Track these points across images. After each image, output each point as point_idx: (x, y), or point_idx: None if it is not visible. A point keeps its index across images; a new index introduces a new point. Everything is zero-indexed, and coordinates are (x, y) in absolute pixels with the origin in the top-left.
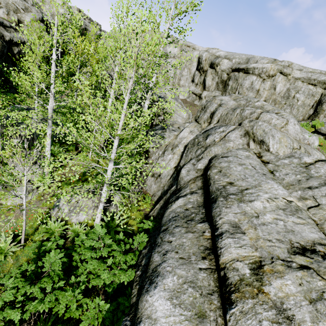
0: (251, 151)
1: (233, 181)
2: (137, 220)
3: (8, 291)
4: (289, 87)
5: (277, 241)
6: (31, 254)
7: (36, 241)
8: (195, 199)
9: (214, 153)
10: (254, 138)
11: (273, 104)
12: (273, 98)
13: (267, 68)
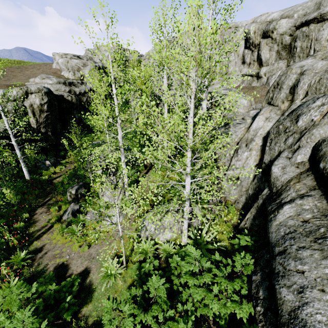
0: None
1: None
2: (226, 234)
3: (127, 319)
4: None
5: None
6: (134, 276)
7: (134, 262)
8: (312, 206)
9: (320, 137)
10: None
11: None
12: None
13: None
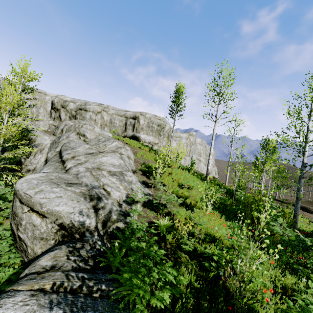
0: (81, 139)
1: (70, 147)
2: None
3: None
4: (110, 118)
5: (82, 153)
6: None
7: None
8: (56, 159)
9: (64, 143)
10: (81, 134)
11: (106, 127)
12: (104, 123)
13: (96, 108)
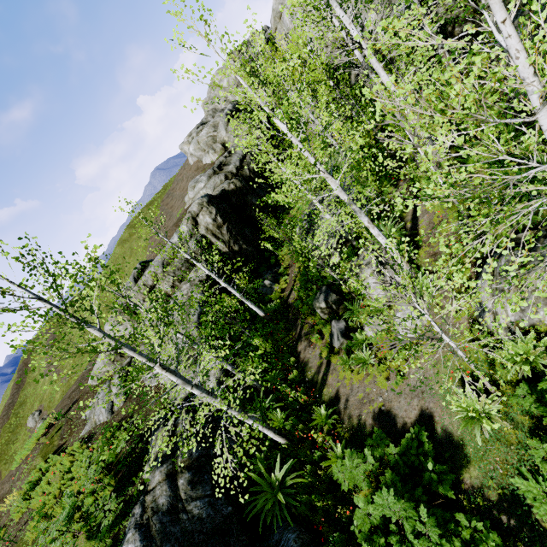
0: None
1: None
2: None
3: None
4: None
5: None
6: (531, 408)
7: (511, 381)
8: None
9: None
10: None
11: None
12: None
13: None
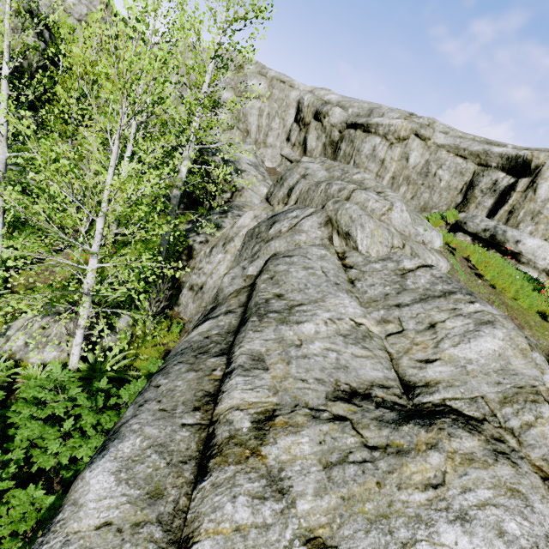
0: (332, 248)
1: (284, 292)
2: (149, 361)
3: None
4: (428, 159)
5: (316, 381)
6: None
7: None
8: (227, 322)
9: (275, 250)
10: (339, 229)
11: (405, 184)
12: (405, 174)
13: (396, 126)
